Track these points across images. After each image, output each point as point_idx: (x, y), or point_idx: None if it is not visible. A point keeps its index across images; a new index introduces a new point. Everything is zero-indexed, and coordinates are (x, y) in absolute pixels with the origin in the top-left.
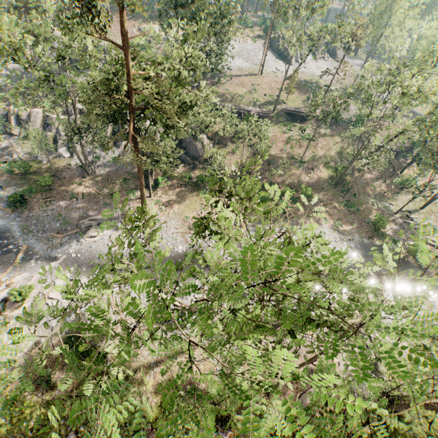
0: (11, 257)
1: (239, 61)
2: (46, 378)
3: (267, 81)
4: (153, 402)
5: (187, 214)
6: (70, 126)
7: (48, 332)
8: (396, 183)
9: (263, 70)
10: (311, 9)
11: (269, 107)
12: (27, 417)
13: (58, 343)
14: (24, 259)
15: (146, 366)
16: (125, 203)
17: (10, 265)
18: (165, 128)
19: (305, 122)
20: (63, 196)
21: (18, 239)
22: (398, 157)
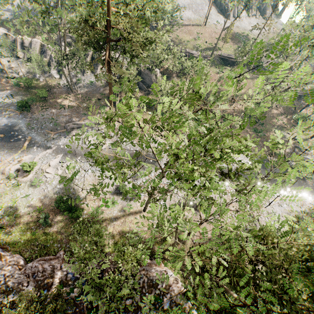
0: (20, 144)
1: (189, 13)
2: (45, 219)
3: (209, 31)
4: (112, 241)
5: None
6: (61, 52)
7: (46, 193)
8: (295, 119)
9: (206, 22)
10: None
11: (208, 52)
12: (34, 240)
13: (52, 200)
14: (29, 145)
15: (109, 220)
16: (98, 115)
17: (20, 148)
18: (131, 57)
19: (234, 67)
20: (54, 106)
21: (25, 132)
22: (300, 99)
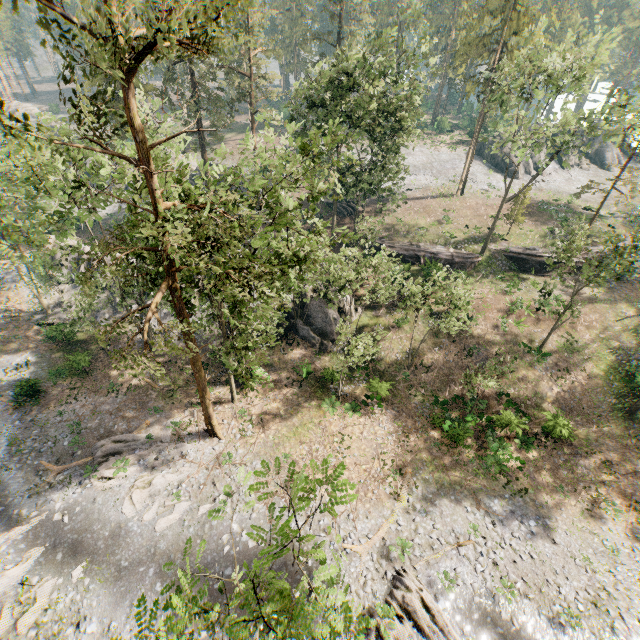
0: None
1: (425, 178)
2: None
3: (472, 205)
4: None
5: (290, 448)
6: (118, 282)
7: None
8: None
9: (465, 188)
10: (554, 85)
11: (473, 246)
12: None
13: None
14: None
15: None
16: (186, 411)
17: None
18: (234, 301)
19: (547, 274)
20: (99, 387)
21: None
22: None
